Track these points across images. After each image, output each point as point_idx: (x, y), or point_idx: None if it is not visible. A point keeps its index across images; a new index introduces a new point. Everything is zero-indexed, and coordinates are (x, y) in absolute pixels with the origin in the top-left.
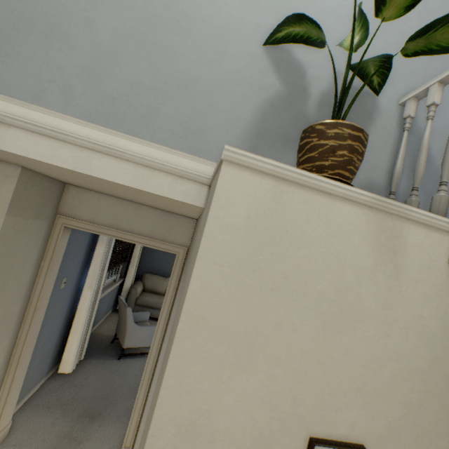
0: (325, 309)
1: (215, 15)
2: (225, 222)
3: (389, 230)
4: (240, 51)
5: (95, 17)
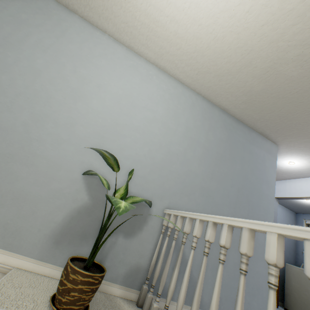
0: None
1: (55, 155)
2: None
3: None
4: (66, 176)
5: None
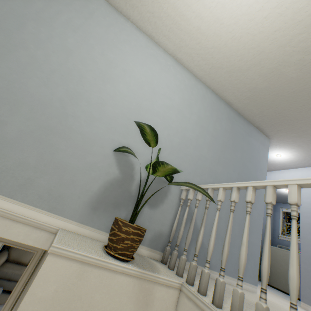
0: None
1: (89, 131)
2: (38, 296)
3: (146, 290)
4: (99, 152)
5: (8, 120)
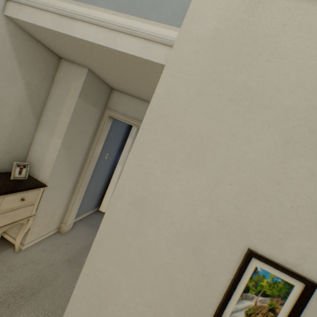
0: (290, 126)
1: None
2: (194, 35)
3: None
4: None
5: None
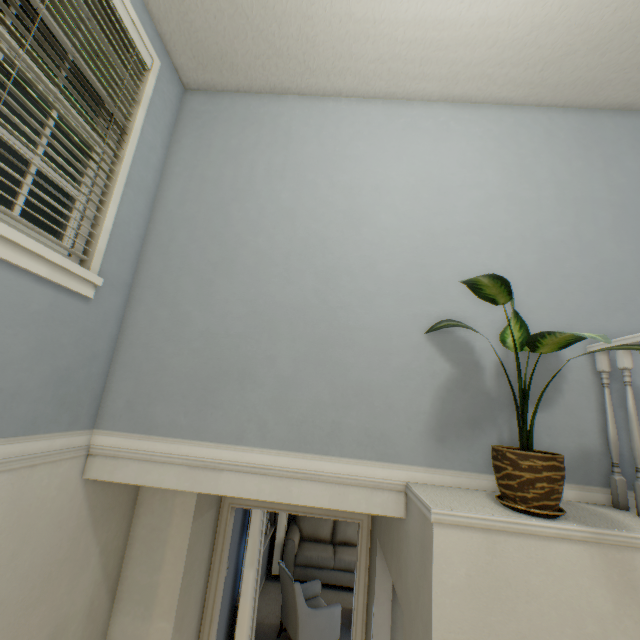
0: None
1: (373, 319)
2: (449, 584)
3: (619, 563)
4: (403, 345)
5: (274, 352)
